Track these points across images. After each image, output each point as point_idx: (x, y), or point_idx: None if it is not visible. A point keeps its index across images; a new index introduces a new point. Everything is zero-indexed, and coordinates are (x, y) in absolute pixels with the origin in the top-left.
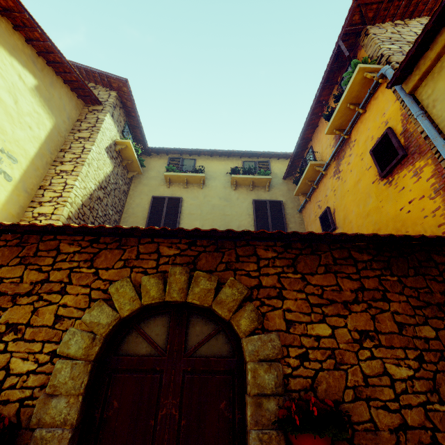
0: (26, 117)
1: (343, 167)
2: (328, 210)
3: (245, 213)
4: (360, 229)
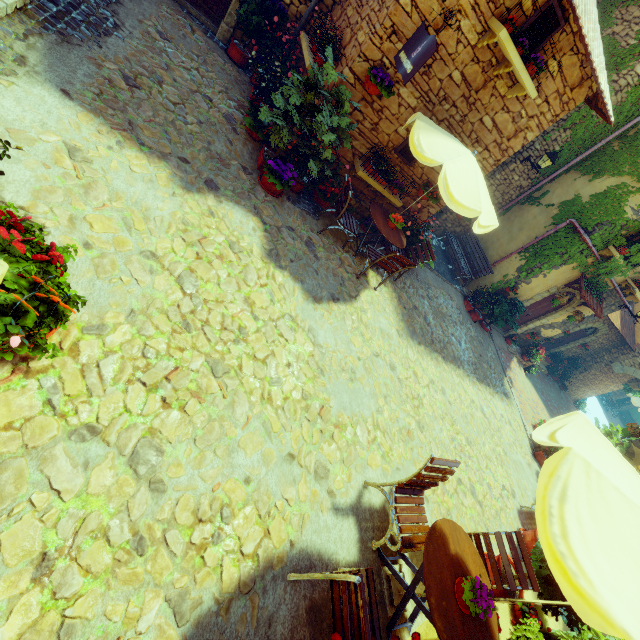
0: None
1: None
2: None
3: None
4: None
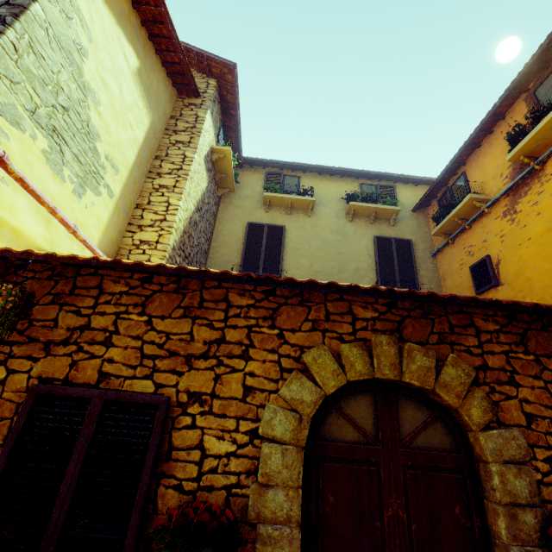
0: (128, 112)
1: (524, 208)
2: (488, 260)
3: (364, 253)
4: (546, 290)
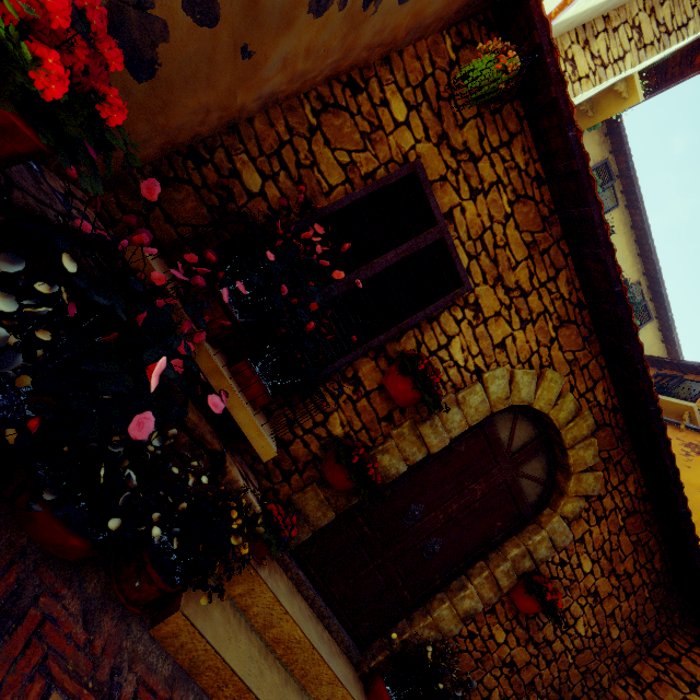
0: None
1: None
2: None
3: None
4: None
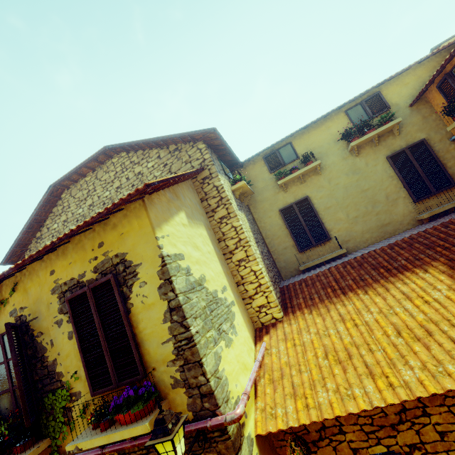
0: (203, 248)
1: None
2: None
3: (385, 178)
4: None
